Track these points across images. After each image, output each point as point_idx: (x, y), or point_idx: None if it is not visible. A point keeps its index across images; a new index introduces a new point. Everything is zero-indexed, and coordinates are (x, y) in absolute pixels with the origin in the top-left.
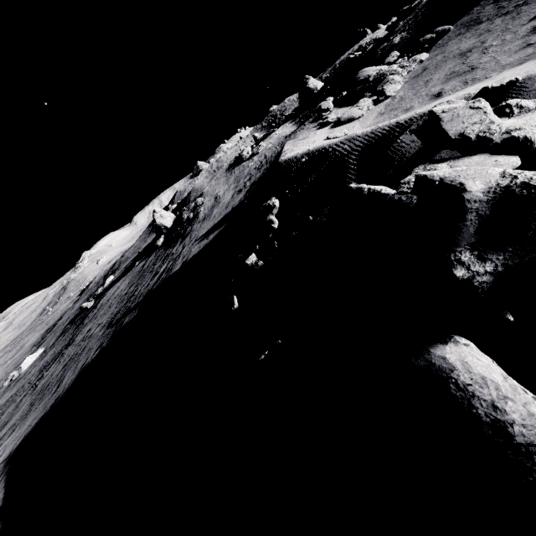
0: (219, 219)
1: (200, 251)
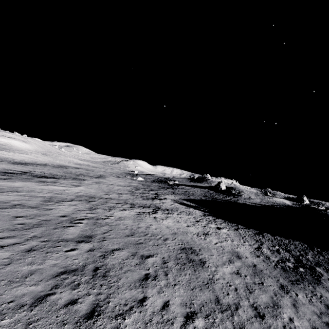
0: (257, 203)
1: (253, 205)
